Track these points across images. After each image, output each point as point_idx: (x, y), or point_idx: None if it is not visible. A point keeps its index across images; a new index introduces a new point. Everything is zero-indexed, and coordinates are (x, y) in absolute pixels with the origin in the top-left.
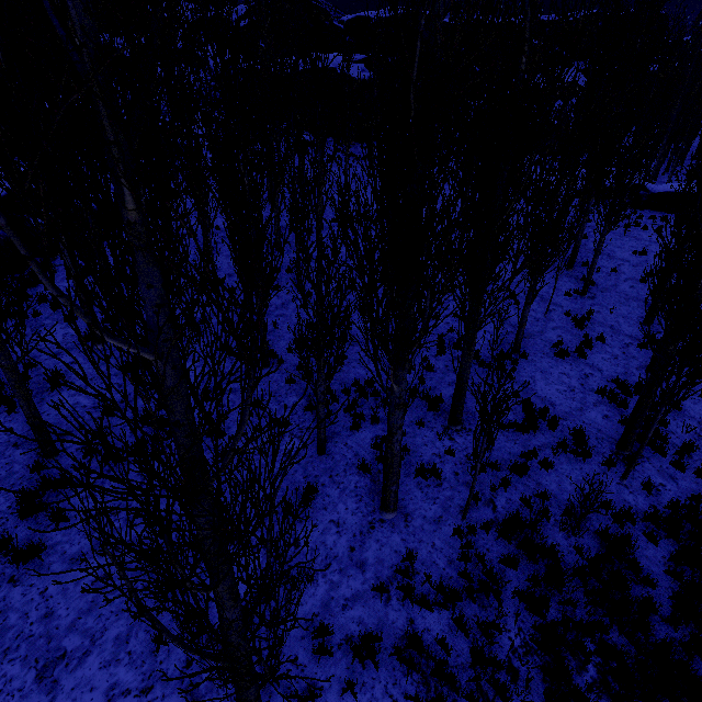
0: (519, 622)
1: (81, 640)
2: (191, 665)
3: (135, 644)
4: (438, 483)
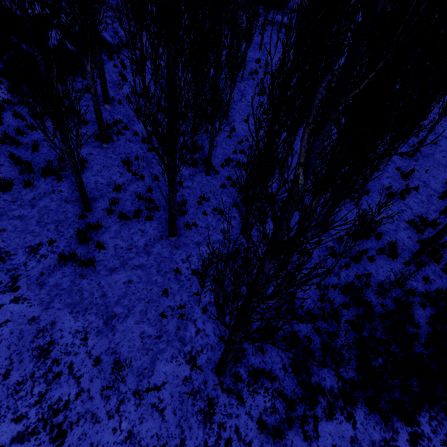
0: (346, 334)
1: (123, 309)
2: (180, 329)
3: (150, 315)
4: (309, 260)
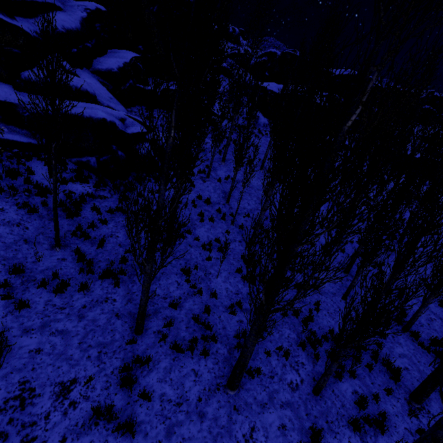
0: None
1: None
2: None
3: None
4: None
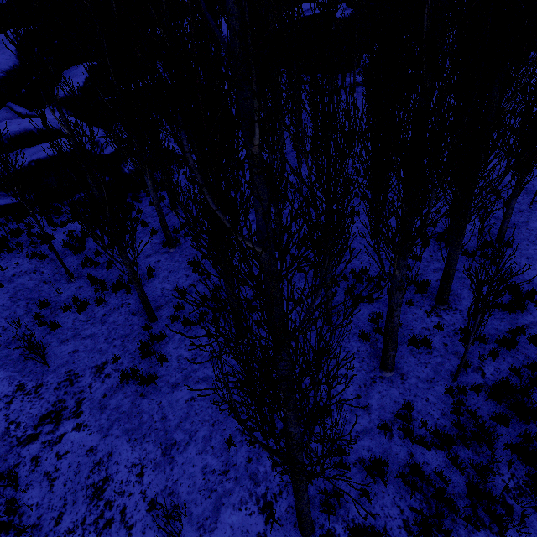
0: (511, 469)
1: (184, 435)
2: (251, 461)
3: (215, 442)
4: (428, 351)
